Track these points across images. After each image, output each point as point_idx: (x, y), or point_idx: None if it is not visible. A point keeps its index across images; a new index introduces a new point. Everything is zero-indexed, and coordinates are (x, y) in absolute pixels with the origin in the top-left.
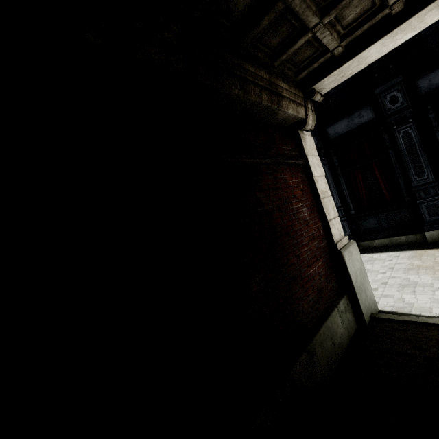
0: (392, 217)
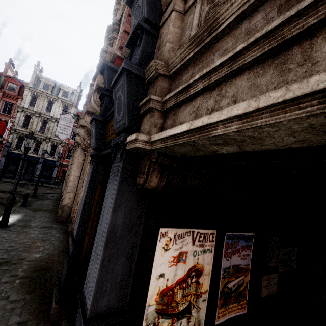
0: None
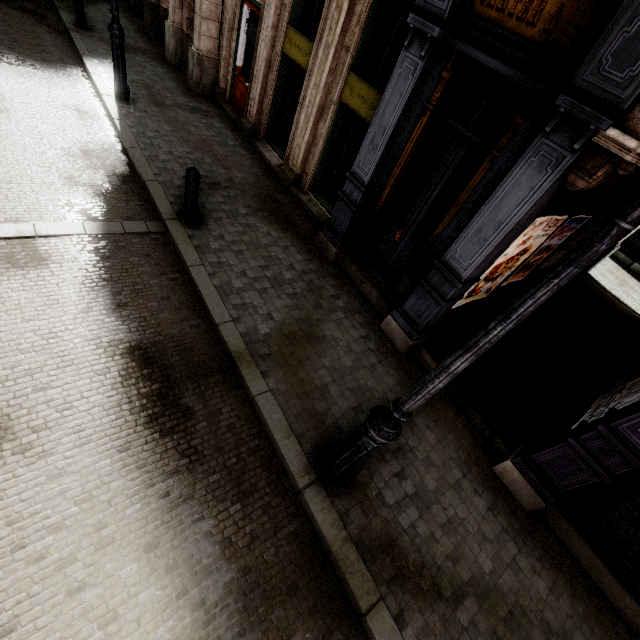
0: (636, 242)
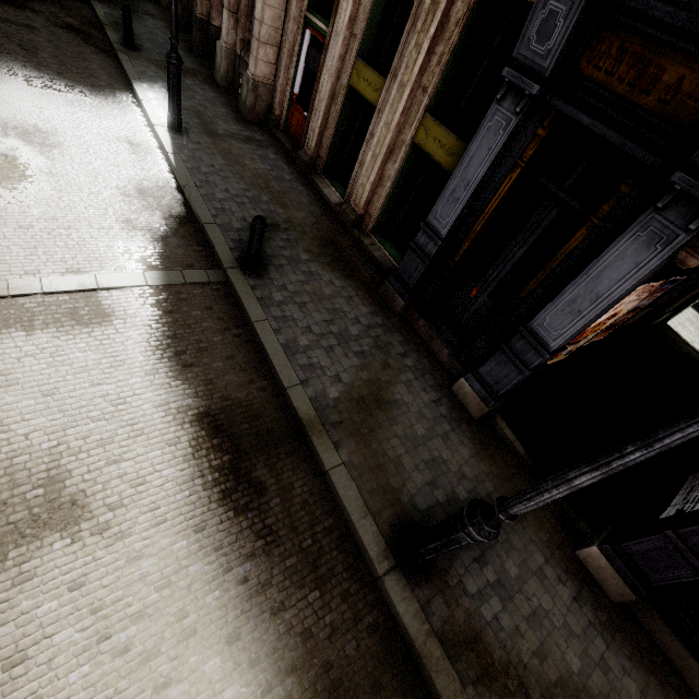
0: None
